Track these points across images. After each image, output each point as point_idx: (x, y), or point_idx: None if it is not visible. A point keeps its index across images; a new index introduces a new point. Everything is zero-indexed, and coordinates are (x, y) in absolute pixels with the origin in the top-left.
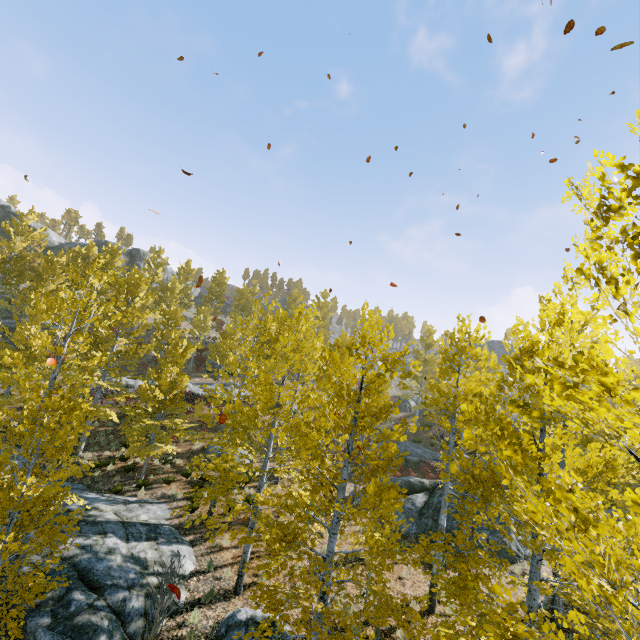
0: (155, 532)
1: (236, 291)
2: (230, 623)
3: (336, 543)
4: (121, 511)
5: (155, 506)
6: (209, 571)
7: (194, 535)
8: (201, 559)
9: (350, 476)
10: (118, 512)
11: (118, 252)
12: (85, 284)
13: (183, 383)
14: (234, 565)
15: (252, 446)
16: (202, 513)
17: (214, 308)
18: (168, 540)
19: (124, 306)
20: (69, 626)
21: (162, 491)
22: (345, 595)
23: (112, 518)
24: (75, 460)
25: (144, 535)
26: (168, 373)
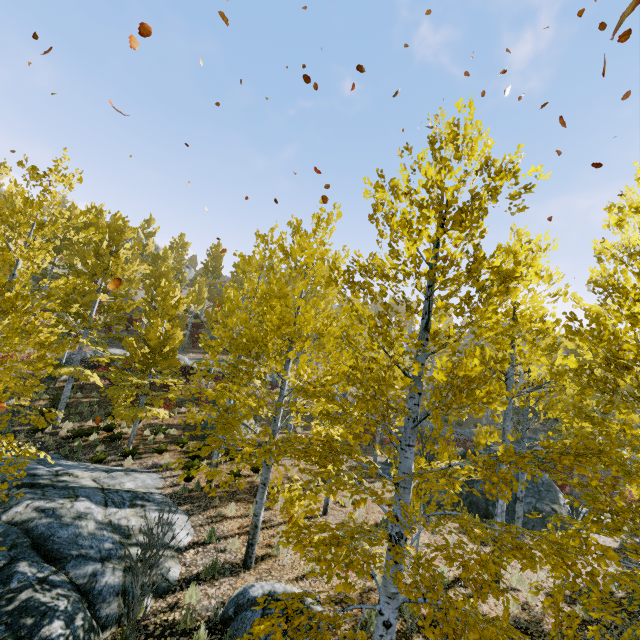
0: (142, 499)
1: (233, 266)
2: (240, 602)
3: (361, 512)
4: (101, 478)
5: (144, 475)
6: (210, 542)
7: (191, 504)
8: (200, 529)
9: (365, 449)
10: (97, 479)
11: (102, 212)
12: (66, 247)
13: (176, 337)
14: (241, 536)
15: (255, 419)
16: (200, 482)
17: (210, 286)
18: (158, 508)
19: (106, 255)
20: (5, 608)
21: (153, 461)
22: (449, 531)
23: (89, 484)
24: (52, 430)
25: (128, 501)
26: (158, 326)
